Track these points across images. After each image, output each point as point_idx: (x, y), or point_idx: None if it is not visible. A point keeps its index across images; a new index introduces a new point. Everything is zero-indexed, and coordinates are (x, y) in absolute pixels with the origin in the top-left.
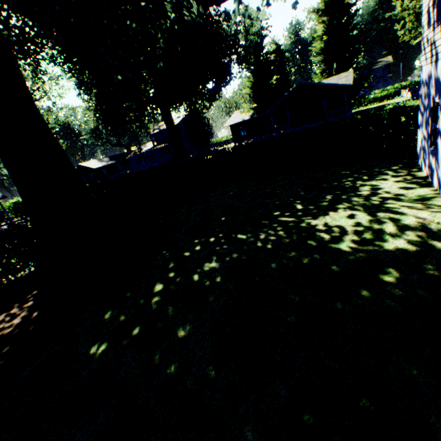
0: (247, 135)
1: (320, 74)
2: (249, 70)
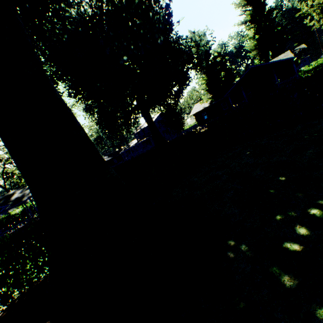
0: (208, 118)
1: (258, 62)
2: (202, 73)
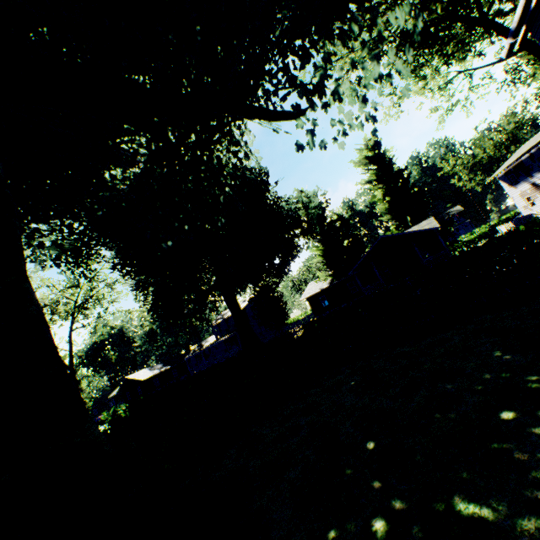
0: (330, 305)
1: (395, 228)
2: (316, 240)
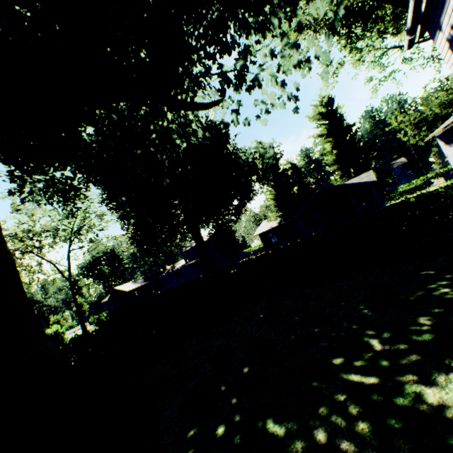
0: (277, 241)
1: (339, 178)
2: (270, 185)
